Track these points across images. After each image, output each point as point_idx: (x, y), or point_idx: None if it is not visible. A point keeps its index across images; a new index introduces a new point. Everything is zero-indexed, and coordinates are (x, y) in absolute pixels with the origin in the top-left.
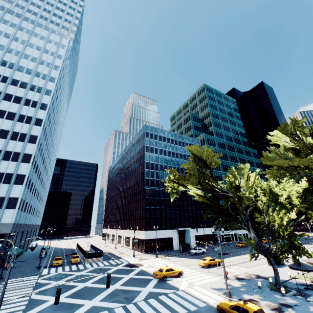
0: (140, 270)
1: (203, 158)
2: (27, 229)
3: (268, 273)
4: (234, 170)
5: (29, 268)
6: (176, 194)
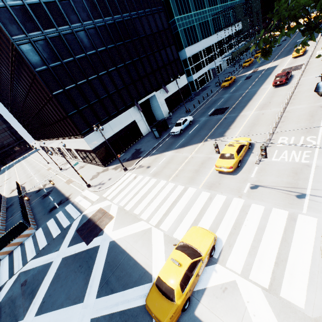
0: (108, 247)
1: None
2: None
3: None
4: None
5: None
6: None
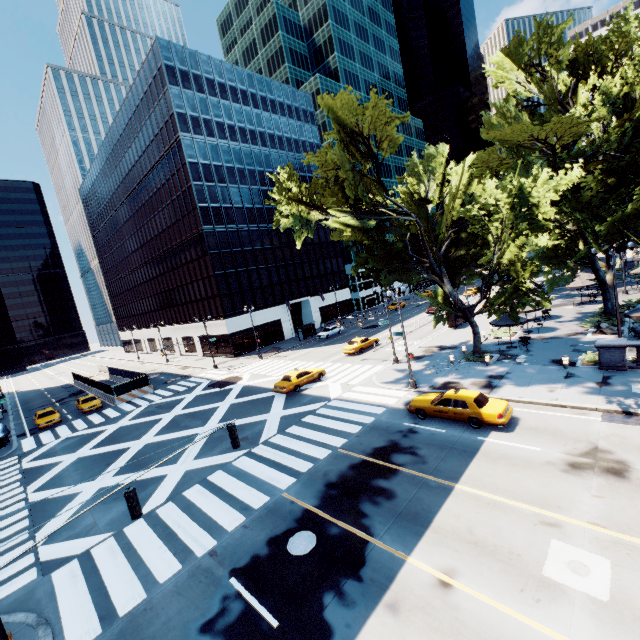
0: (242, 387)
1: (361, 134)
2: None
3: (452, 339)
4: (419, 163)
5: None
6: (306, 231)
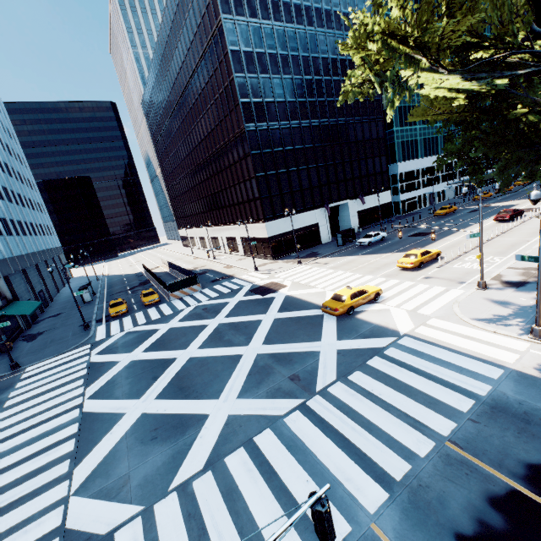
0: (284, 297)
1: None
2: (31, 262)
3: None
4: None
5: (69, 330)
6: (401, 95)
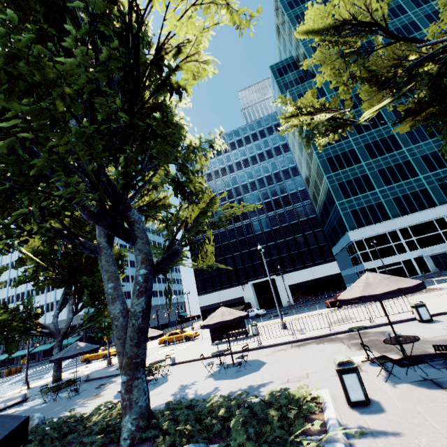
0: None
1: None
2: None
3: (161, 357)
4: None
5: None
6: None
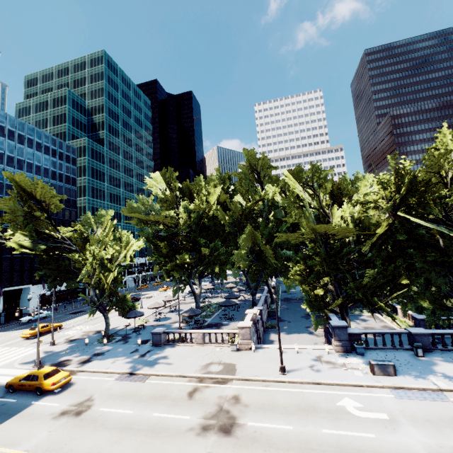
0: None
1: (36, 197)
2: None
3: (111, 325)
4: (90, 217)
5: None
6: None
